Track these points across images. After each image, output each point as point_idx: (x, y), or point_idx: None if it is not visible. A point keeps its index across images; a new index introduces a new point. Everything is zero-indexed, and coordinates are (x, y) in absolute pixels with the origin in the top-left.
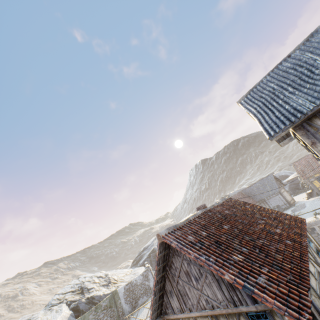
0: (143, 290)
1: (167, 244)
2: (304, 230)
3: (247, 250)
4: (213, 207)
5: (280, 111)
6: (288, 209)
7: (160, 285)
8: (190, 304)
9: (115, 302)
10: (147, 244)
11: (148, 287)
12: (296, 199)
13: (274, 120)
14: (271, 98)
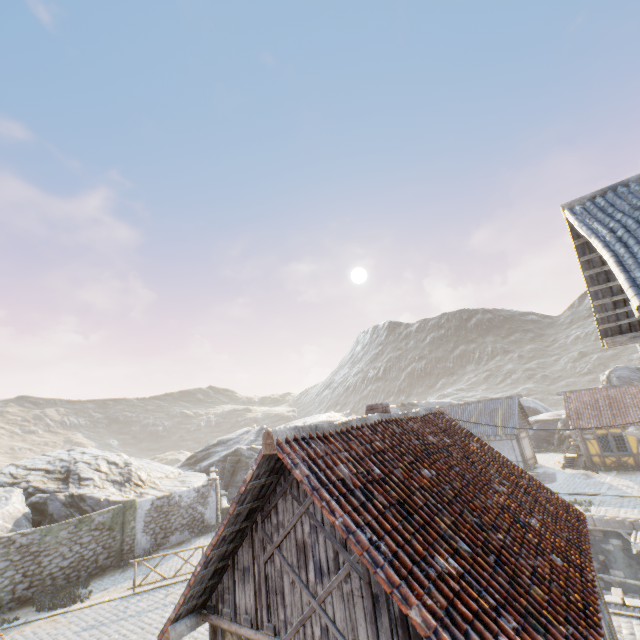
0: (188, 519)
1: (280, 464)
2: (585, 540)
3: (469, 550)
4: (405, 417)
5: None
6: None
7: (226, 548)
8: (281, 618)
9: (124, 524)
10: (229, 437)
11: (201, 517)
12: (539, 460)
13: None
14: None
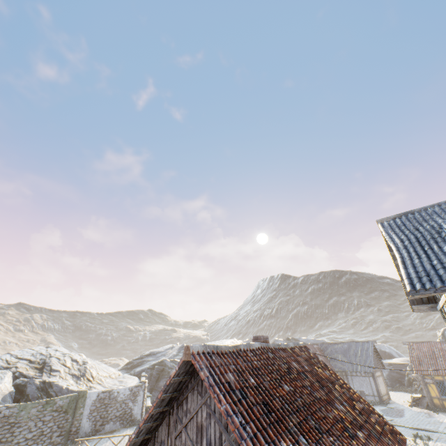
0: (120, 411)
1: (193, 368)
2: None
3: (306, 442)
4: (278, 347)
5: (441, 261)
6: (376, 406)
7: (152, 424)
8: None
9: (76, 409)
10: (158, 350)
11: (130, 411)
12: (392, 397)
13: (427, 269)
14: (433, 237)
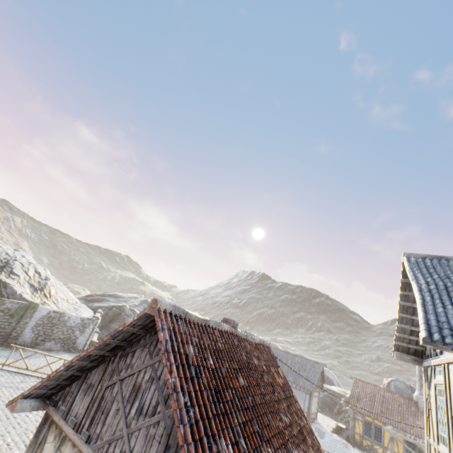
0: (65, 336)
1: (152, 325)
2: None
3: (245, 447)
4: (245, 337)
5: None
6: None
7: (87, 363)
8: (97, 431)
9: (22, 317)
10: (122, 294)
11: (74, 339)
12: (318, 418)
13: (451, 323)
14: None
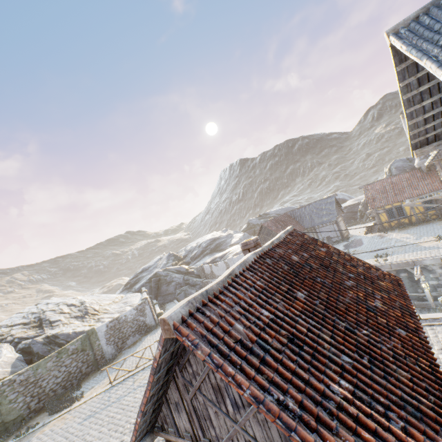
0: (135, 327)
1: None
2: (408, 302)
3: (350, 361)
4: (272, 246)
5: None
6: (340, 244)
7: (157, 397)
8: (213, 434)
9: (91, 344)
10: (149, 265)
11: (143, 323)
12: (350, 232)
13: None
14: None
